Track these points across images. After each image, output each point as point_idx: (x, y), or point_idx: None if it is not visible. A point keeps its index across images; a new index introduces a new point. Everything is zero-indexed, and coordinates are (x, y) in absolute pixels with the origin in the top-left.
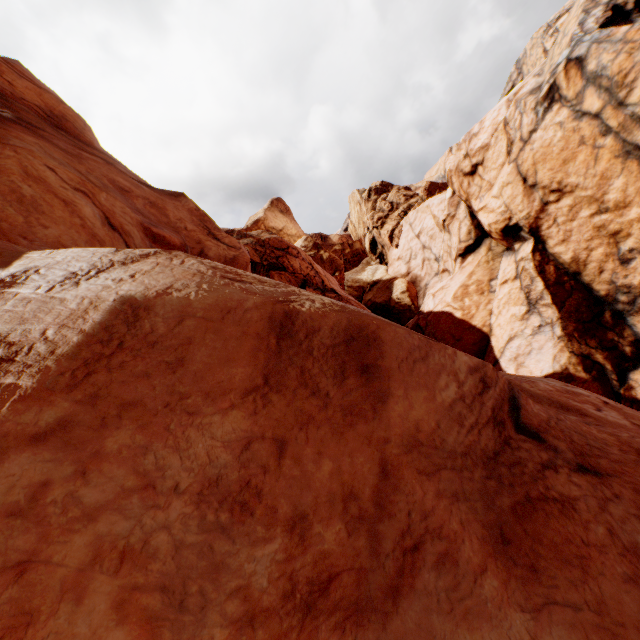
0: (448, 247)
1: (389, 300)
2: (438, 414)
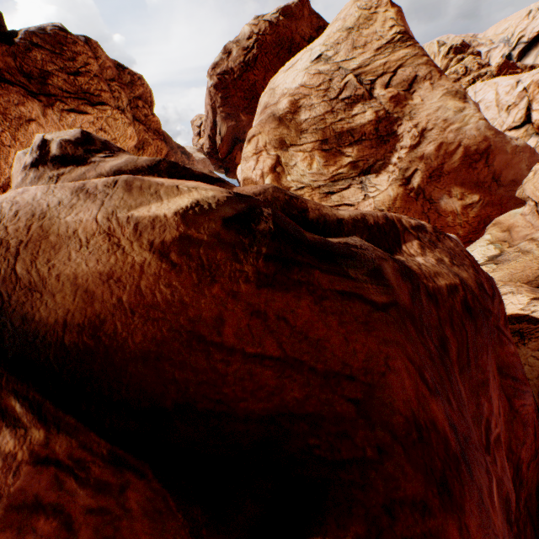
0: (502, 122)
1: None
2: (536, 160)
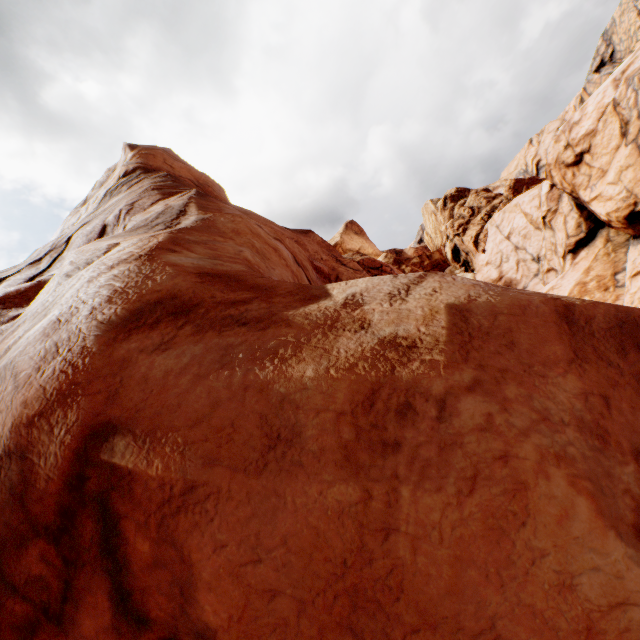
0: (551, 244)
1: None
2: None
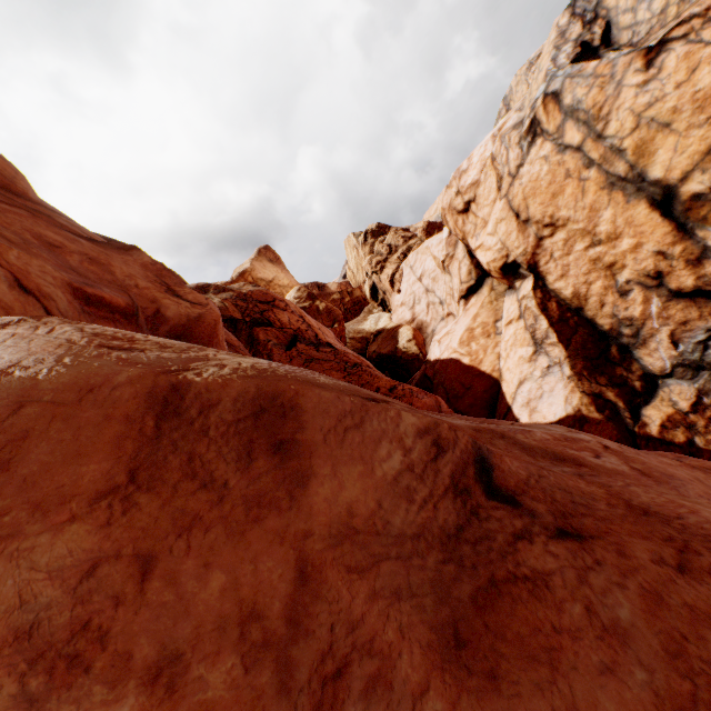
0: (450, 289)
1: (395, 350)
2: (379, 491)
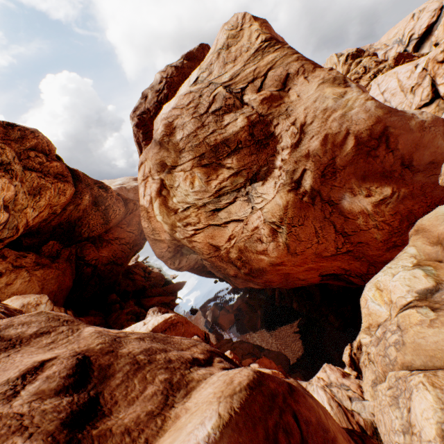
0: (410, 103)
1: None
2: None
